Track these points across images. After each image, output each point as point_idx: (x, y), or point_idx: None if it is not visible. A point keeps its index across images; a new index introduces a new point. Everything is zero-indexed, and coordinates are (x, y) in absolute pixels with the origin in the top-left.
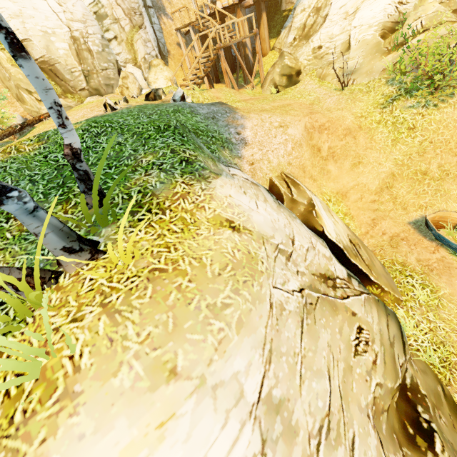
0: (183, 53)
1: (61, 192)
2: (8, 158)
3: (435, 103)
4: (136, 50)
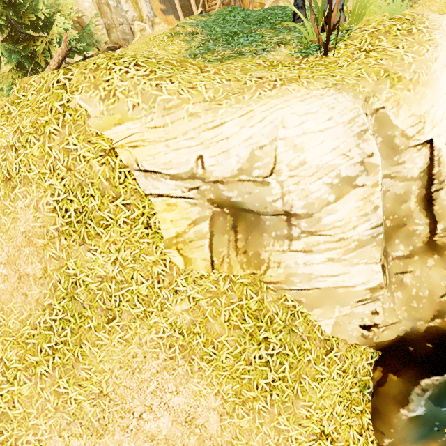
0: (166, 19)
1: (266, 24)
2: (199, 21)
3: (411, 5)
4: (141, 8)
